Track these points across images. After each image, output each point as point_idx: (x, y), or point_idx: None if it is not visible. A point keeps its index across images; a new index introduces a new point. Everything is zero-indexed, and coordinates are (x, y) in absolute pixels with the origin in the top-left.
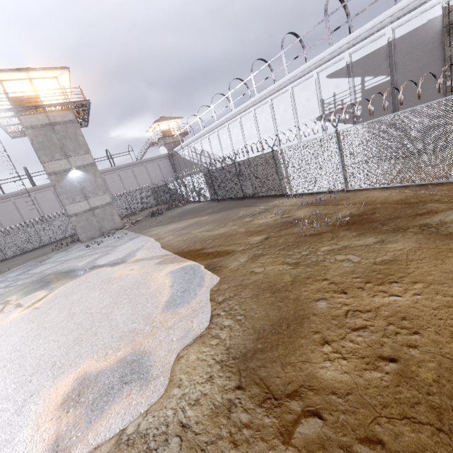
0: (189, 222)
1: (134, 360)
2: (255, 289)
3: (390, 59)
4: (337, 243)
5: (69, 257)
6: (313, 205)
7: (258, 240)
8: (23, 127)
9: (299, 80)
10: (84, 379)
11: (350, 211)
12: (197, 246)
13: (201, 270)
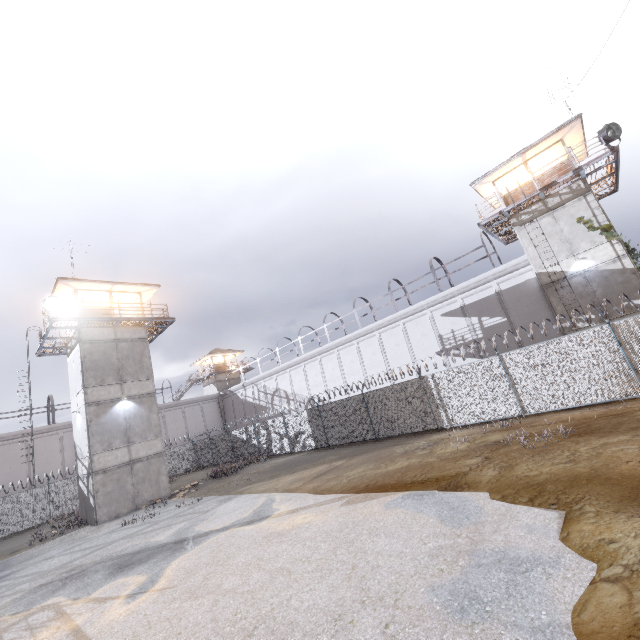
0: (316, 470)
1: (498, 559)
2: (557, 482)
3: (502, 305)
4: (589, 444)
5: (103, 540)
6: (499, 431)
7: (478, 461)
8: (79, 340)
9: (411, 317)
10: (450, 590)
11: (558, 427)
12: (385, 481)
13: (439, 492)
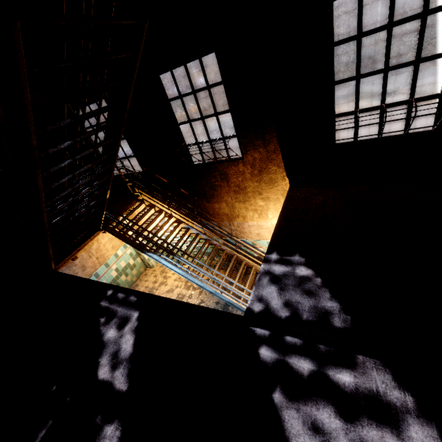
0: None
1: None
2: None
3: None
4: None
5: (370, 82)
6: None
7: None
8: None
9: None
10: None
11: None
12: None
13: None
